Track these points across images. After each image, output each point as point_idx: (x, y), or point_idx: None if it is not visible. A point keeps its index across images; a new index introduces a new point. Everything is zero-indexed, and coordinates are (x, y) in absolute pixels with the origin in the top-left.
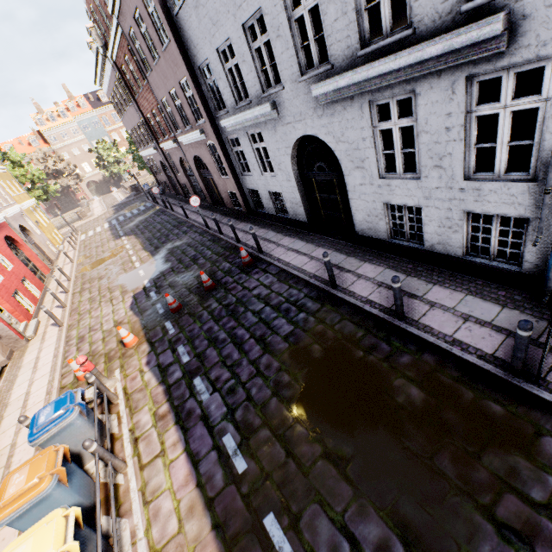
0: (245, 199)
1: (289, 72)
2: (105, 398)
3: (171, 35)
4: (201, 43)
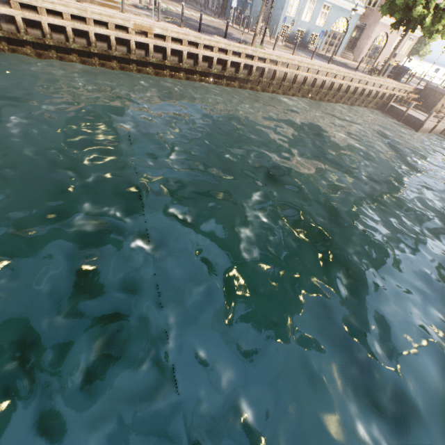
0: None
1: None
2: None
3: None
4: None
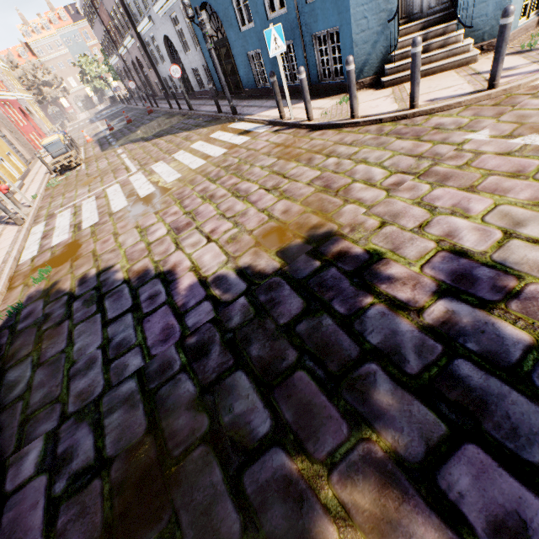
0: (163, 86)
1: (149, 0)
2: (75, 144)
3: None
4: None
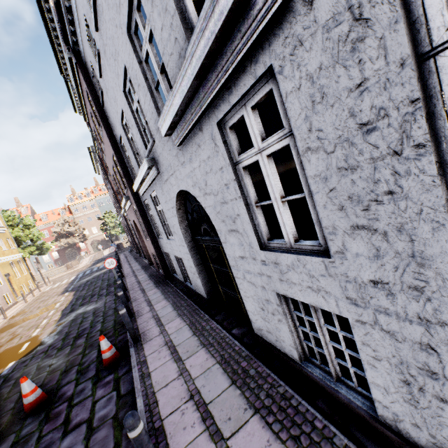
0: (163, 262)
1: (153, 120)
2: None
3: (101, 122)
4: (115, 122)
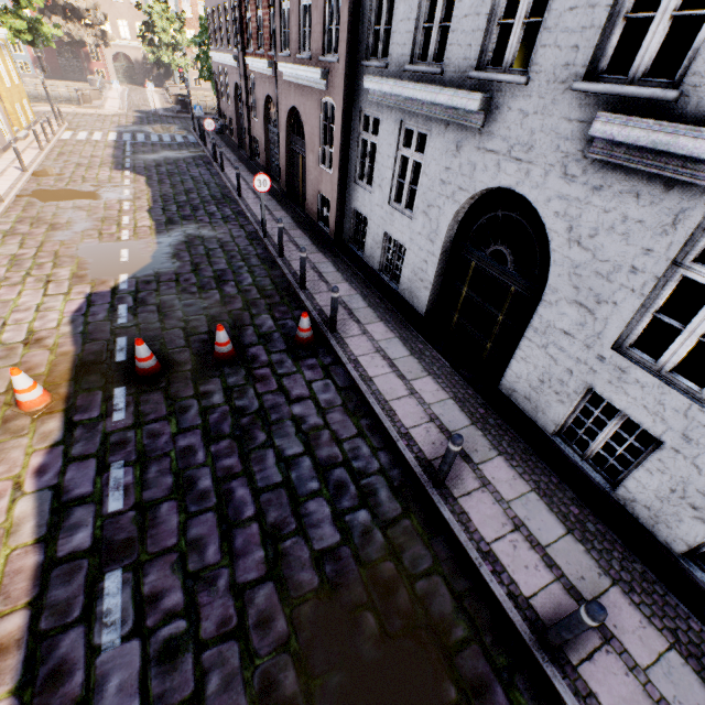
0: (340, 220)
1: (561, 55)
2: None
3: None
4: None
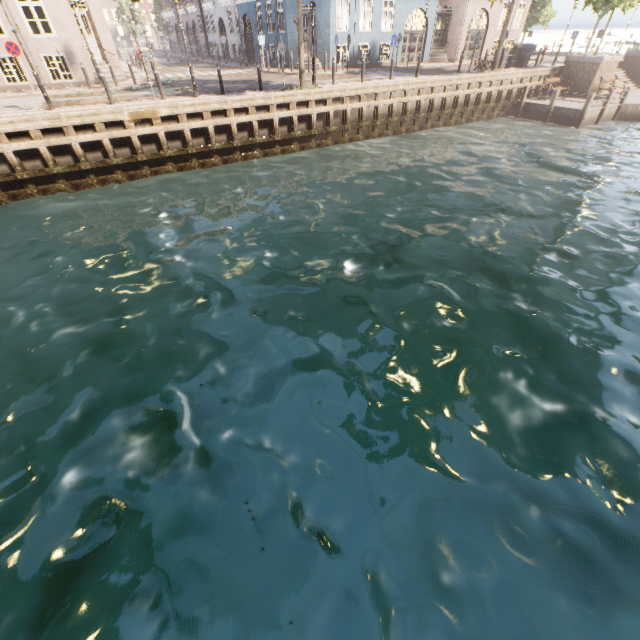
0: (209, 48)
1: None
2: None
3: None
4: None
